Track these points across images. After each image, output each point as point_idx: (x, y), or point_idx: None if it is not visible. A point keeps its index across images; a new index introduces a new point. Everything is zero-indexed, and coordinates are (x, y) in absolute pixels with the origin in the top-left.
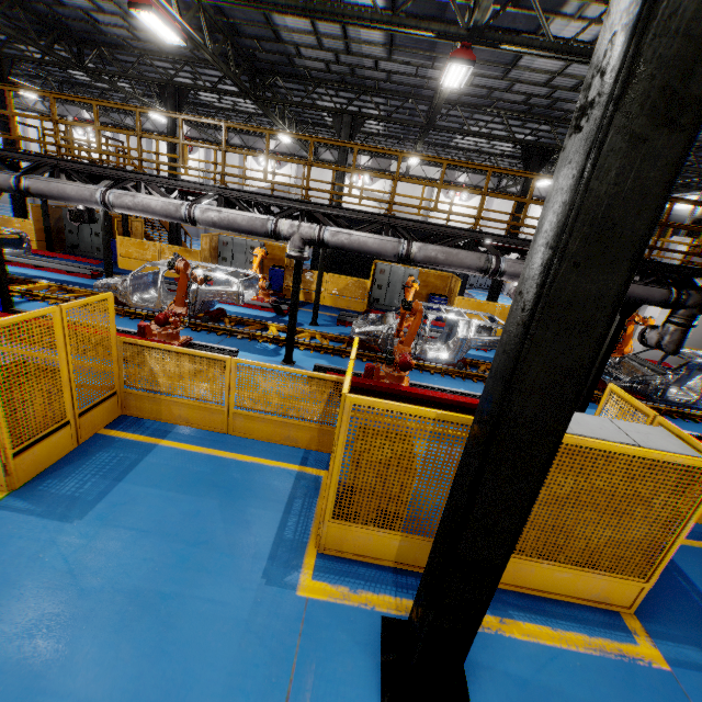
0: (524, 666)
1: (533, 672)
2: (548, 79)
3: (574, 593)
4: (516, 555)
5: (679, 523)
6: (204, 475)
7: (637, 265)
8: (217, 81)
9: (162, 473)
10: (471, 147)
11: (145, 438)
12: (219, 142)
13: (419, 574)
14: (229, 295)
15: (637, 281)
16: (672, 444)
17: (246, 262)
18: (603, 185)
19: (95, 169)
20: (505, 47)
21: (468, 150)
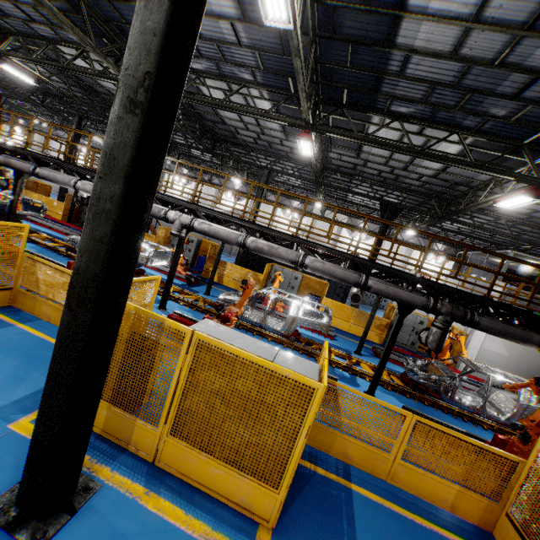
0: (132, 525)
1: (134, 532)
2: (386, 161)
3: (226, 493)
4: (183, 442)
5: (298, 436)
6: (27, 348)
7: (129, 182)
8: (193, 142)
9: (1, 339)
10: (361, 203)
11: (12, 320)
12: (205, 180)
13: (115, 444)
14: (142, 258)
15: (405, 288)
16: (305, 370)
17: (186, 250)
18: (109, 139)
19: (80, 169)
20: (329, 134)
21: (359, 205)
